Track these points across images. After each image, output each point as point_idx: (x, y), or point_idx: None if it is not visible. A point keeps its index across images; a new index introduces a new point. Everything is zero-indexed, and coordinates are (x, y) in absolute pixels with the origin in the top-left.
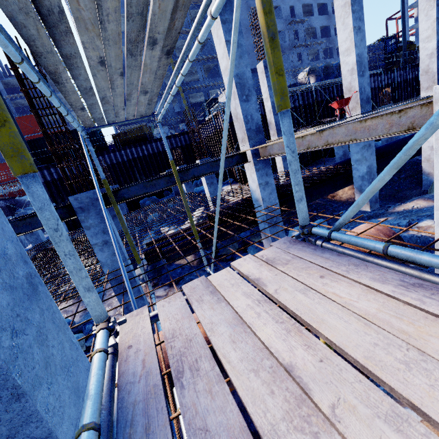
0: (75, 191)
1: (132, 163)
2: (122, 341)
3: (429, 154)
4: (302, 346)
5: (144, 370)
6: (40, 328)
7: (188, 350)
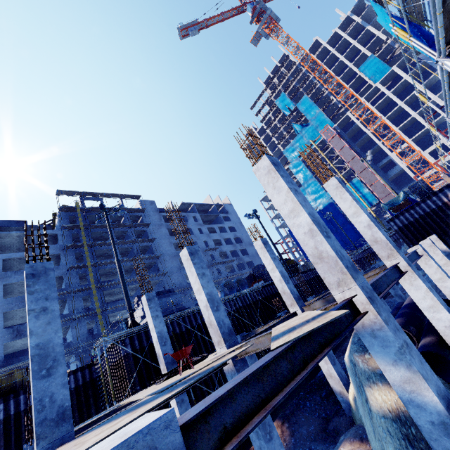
0: None
1: None
2: None
3: (327, 368)
4: None
5: None
6: None
7: None
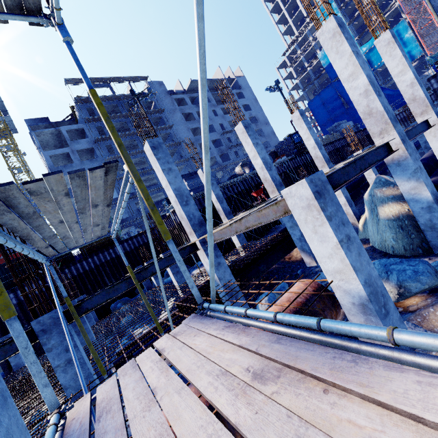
0: (37, 315)
1: (100, 268)
2: (69, 418)
3: (345, 209)
4: (164, 377)
5: (80, 425)
6: (8, 429)
7: (108, 404)
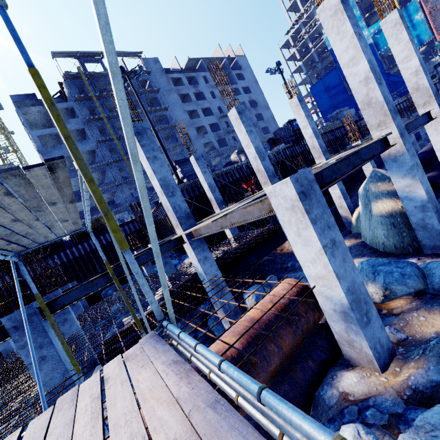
0: (10, 310)
1: (91, 255)
2: None
3: (339, 202)
4: (91, 428)
5: None
6: None
7: None
